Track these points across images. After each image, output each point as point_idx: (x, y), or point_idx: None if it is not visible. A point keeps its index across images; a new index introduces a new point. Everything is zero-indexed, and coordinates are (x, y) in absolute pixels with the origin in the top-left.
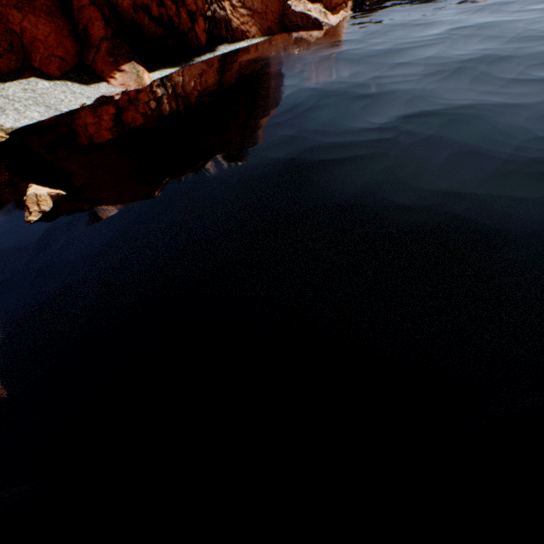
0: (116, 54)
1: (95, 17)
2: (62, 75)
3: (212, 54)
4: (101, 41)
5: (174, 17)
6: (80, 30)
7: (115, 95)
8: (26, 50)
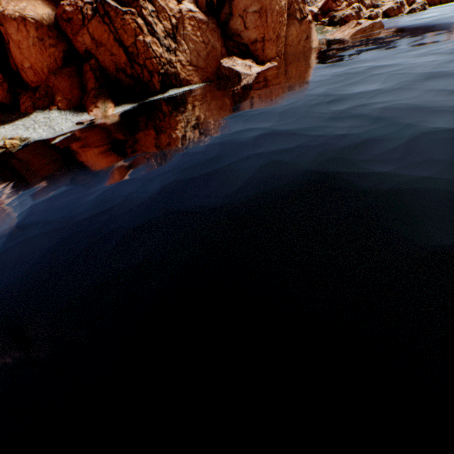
0: (98, 97)
1: (91, 77)
2: (67, 109)
3: (162, 96)
4: (91, 90)
5: (140, 74)
6: (84, 84)
7: (85, 122)
8: (54, 96)
